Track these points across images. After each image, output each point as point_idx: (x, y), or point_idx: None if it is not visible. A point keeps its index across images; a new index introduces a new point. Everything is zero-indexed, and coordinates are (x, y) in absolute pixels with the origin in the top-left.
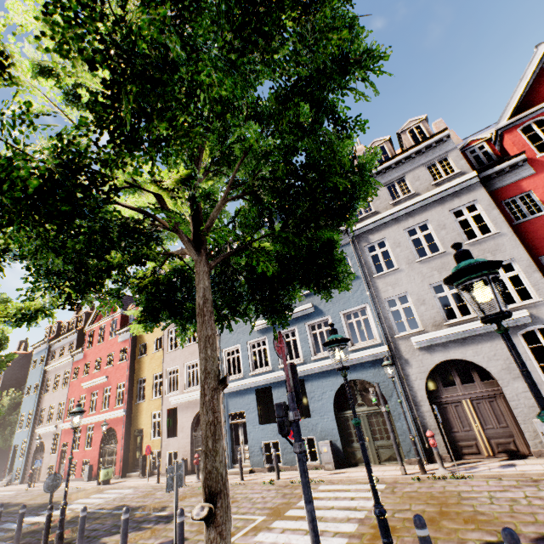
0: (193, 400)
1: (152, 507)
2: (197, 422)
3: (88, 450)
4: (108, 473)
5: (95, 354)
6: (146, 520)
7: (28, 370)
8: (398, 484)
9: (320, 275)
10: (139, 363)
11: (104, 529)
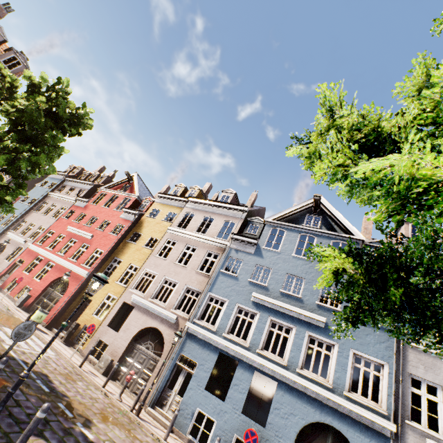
0: (152, 313)
1: (76, 407)
2: (142, 334)
3: (36, 280)
4: (41, 317)
5: (95, 211)
6: (72, 434)
7: (33, 183)
8: None
9: None
10: (125, 245)
11: (27, 412)
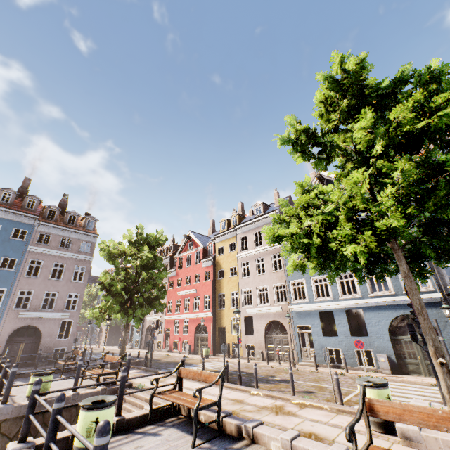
0: (265, 313)
1: (262, 374)
2: (268, 328)
3: (186, 335)
4: (208, 351)
5: (185, 273)
6: (270, 380)
7: None
8: None
9: (446, 255)
10: (219, 283)
11: (246, 380)
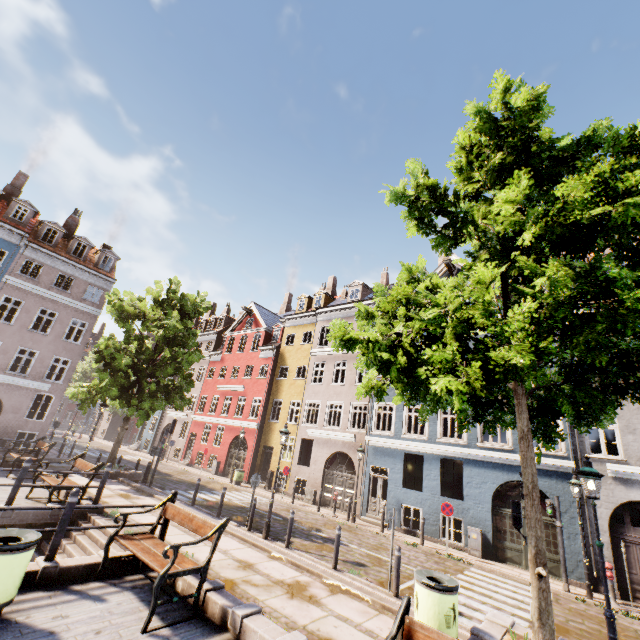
0: (331, 439)
1: (306, 524)
2: (331, 461)
3: (217, 447)
4: (241, 476)
5: (233, 361)
6: (312, 535)
7: None
8: (560, 598)
9: (590, 415)
10: (278, 384)
11: (279, 529)
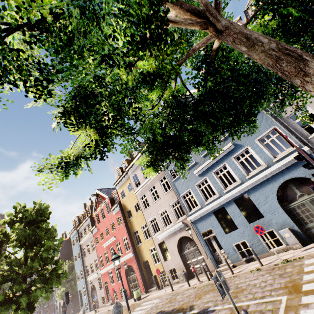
0: (172, 233)
1: (182, 308)
2: (180, 246)
3: (120, 282)
4: (138, 293)
5: (103, 226)
6: None
7: (71, 248)
8: None
9: None
10: (130, 222)
11: None
